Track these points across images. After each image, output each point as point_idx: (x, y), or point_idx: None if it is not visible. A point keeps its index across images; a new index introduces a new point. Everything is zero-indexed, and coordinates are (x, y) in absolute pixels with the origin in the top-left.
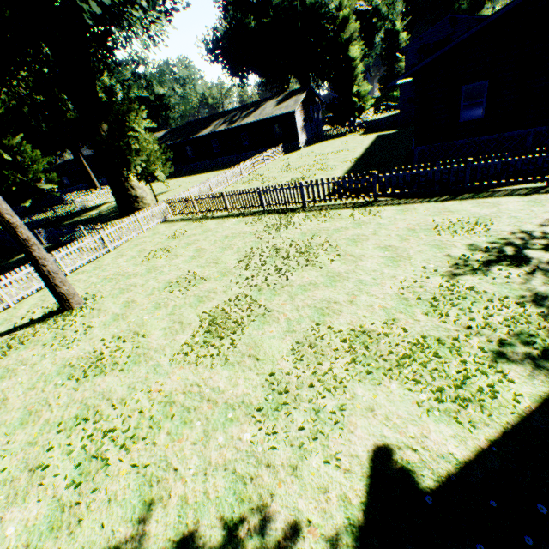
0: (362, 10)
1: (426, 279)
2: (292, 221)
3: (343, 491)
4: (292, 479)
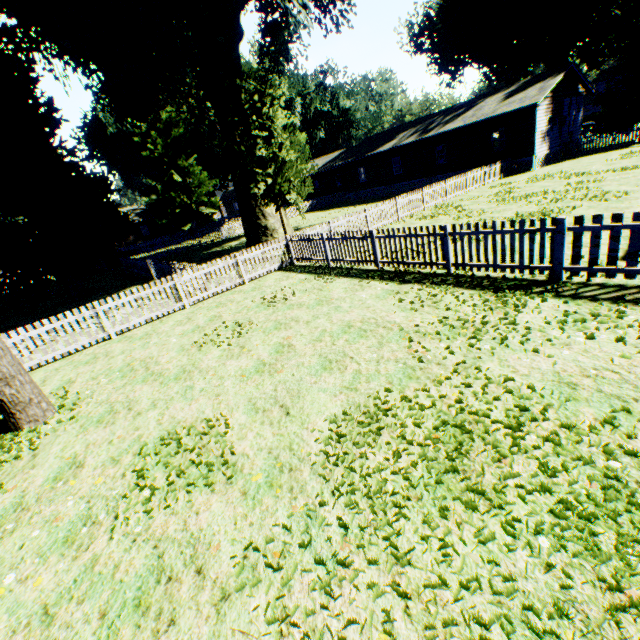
0: None
1: None
2: (518, 320)
3: None
4: None
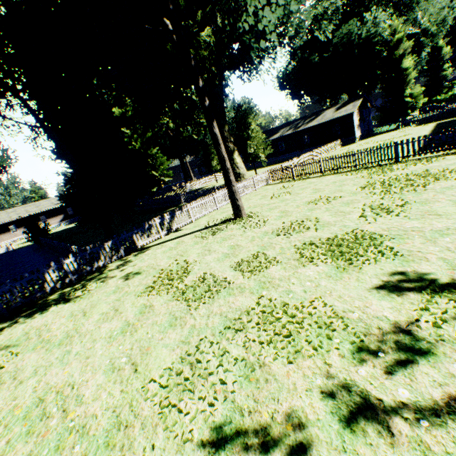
0: (410, 34)
1: None
2: (392, 168)
3: None
4: None
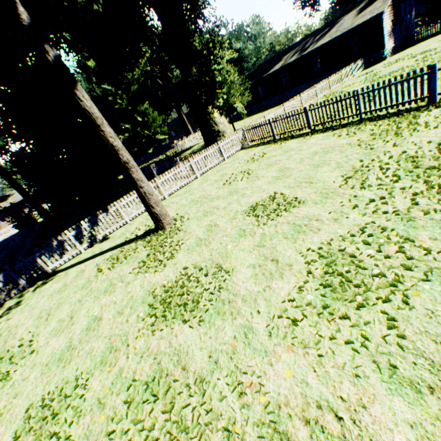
0: None
1: None
2: (418, 122)
3: None
4: None
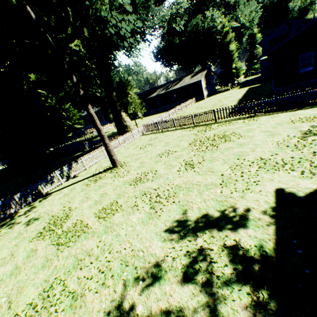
0: (234, 26)
1: (290, 140)
2: (211, 127)
3: (265, 200)
4: (242, 199)
